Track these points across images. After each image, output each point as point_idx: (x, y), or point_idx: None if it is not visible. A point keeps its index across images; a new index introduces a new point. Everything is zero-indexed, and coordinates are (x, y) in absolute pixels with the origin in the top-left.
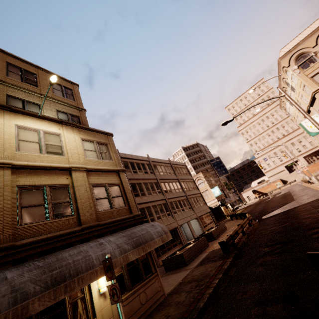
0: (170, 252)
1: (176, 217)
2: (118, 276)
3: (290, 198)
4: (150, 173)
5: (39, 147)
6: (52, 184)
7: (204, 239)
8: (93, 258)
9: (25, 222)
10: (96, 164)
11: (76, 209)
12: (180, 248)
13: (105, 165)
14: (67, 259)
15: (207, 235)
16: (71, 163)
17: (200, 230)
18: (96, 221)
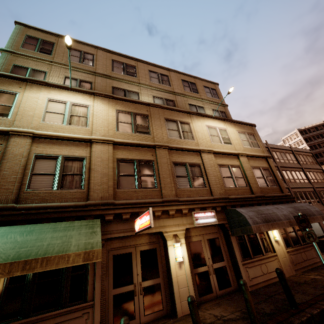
0: None
1: None
2: (283, 235)
3: None
4: None
5: (219, 139)
6: (231, 164)
7: None
8: (279, 215)
9: (227, 186)
10: (251, 151)
11: (247, 183)
12: None
13: (256, 152)
14: (263, 211)
15: None
16: (236, 150)
17: None
18: (261, 193)
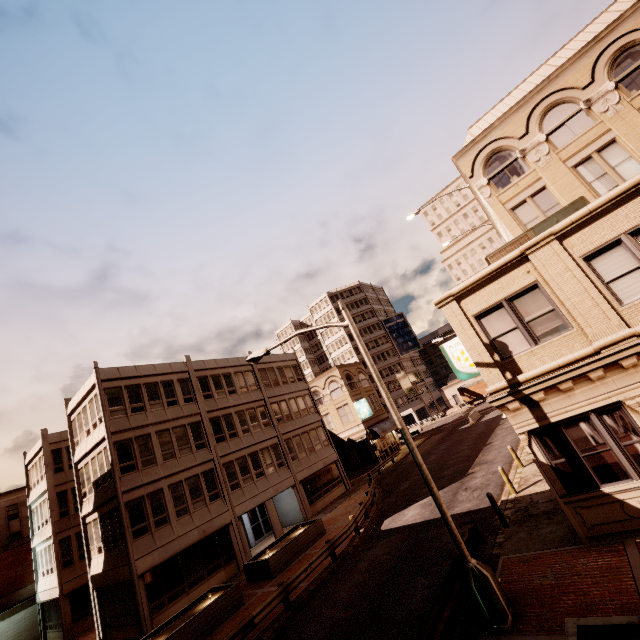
0: (197, 589)
1: (235, 497)
2: None
3: (475, 454)
4: (184, 402)
5: None
6: None
7: (234, 591)
8: None
9: None
10: None
11: None
12: (182, 610)
13: None
14: None
15: (261, 565)
16: None
17: (300, 511)
18: None
